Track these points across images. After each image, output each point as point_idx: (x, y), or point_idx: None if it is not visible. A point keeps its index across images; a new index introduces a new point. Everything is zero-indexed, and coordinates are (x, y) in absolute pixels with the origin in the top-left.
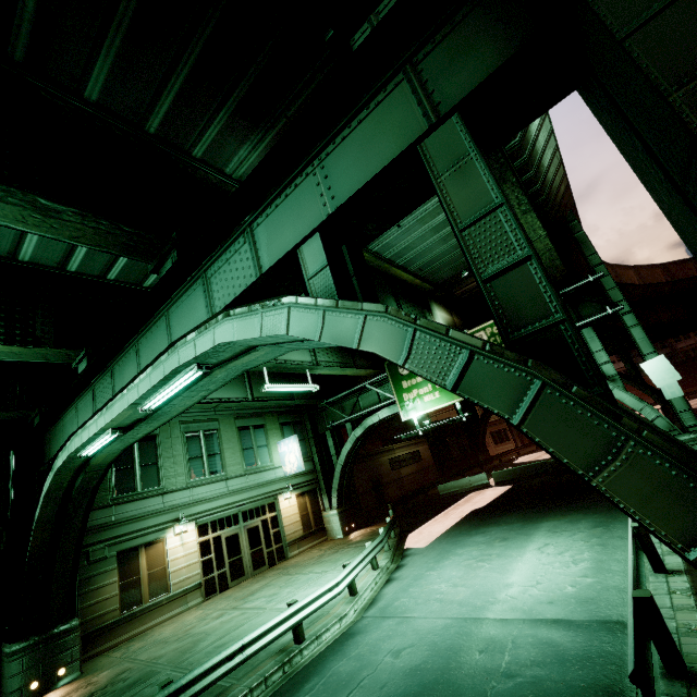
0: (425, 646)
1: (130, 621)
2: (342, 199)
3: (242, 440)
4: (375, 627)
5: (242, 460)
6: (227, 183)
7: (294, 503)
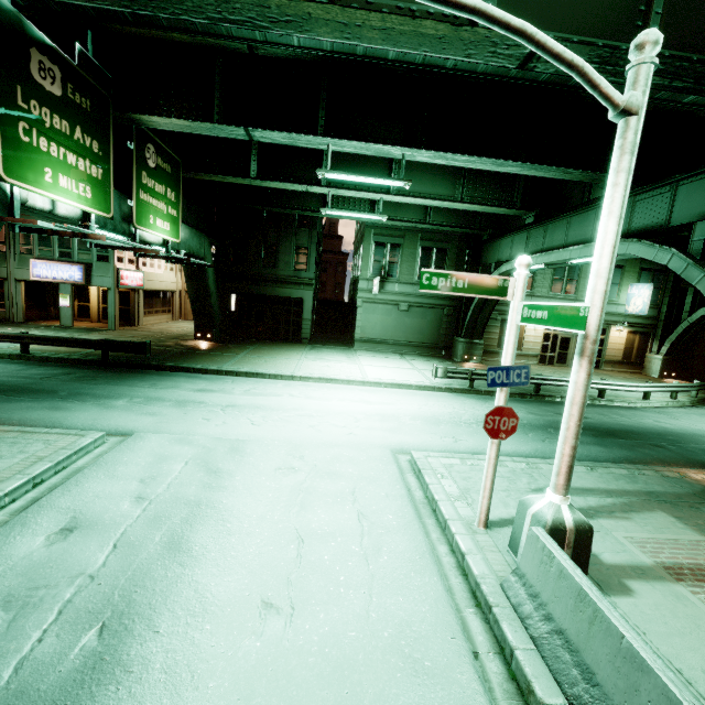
0: (677, 427)
1: (499, 354)
2: None
3: None
4: (650, 413)
5: None
6: (680, 107)
7: (623, 336)
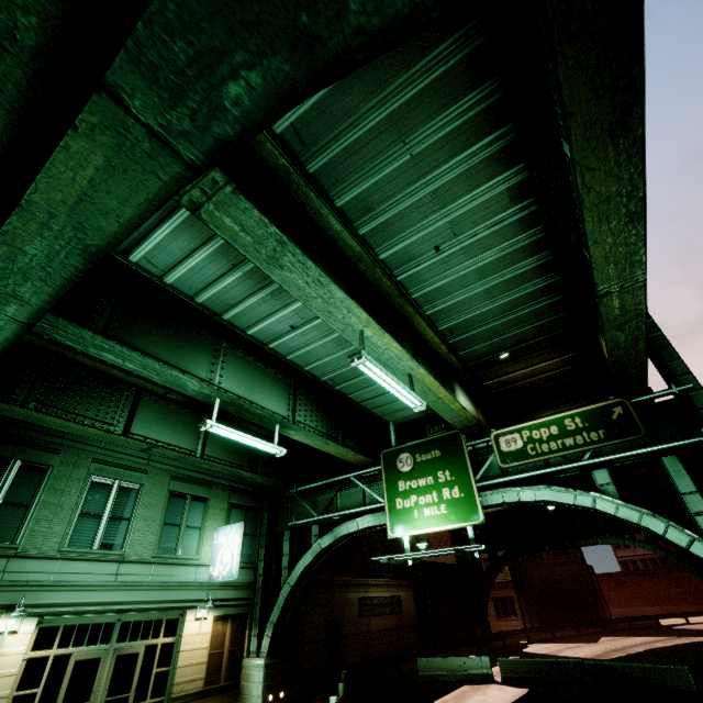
0: None
1: None
2: None
3: (169, 510)
4: None
5: (157, 538)
6: None
7: (207, 630)
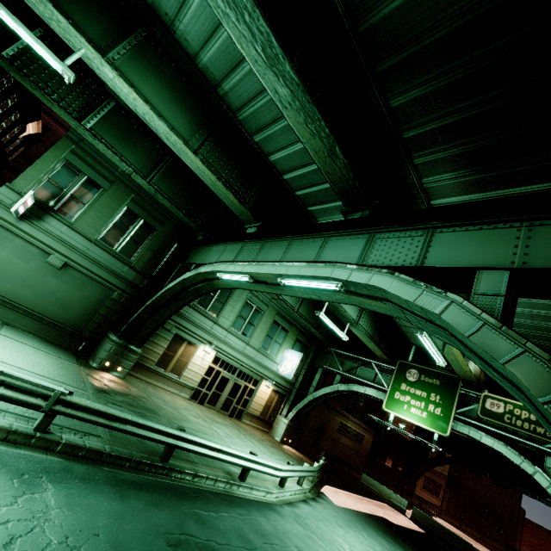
0: None
1: (155, 373)
2: (535, 260)
3: (271, 329)
4: (289, 521)
5: (262, 340)
6: (415, 186)
7: (268, 392)
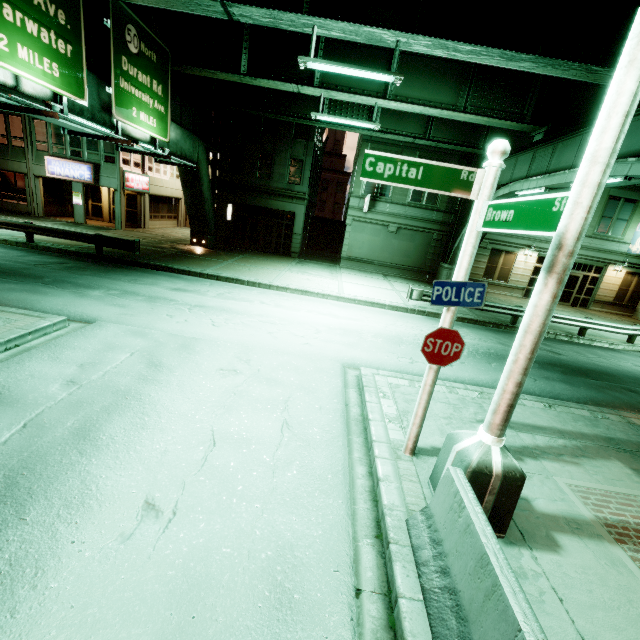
0: None
1: None
2: None
3: (606, 208)
4: (632, 356)
5: (596, 224)
6: None
7: (620, 277)
